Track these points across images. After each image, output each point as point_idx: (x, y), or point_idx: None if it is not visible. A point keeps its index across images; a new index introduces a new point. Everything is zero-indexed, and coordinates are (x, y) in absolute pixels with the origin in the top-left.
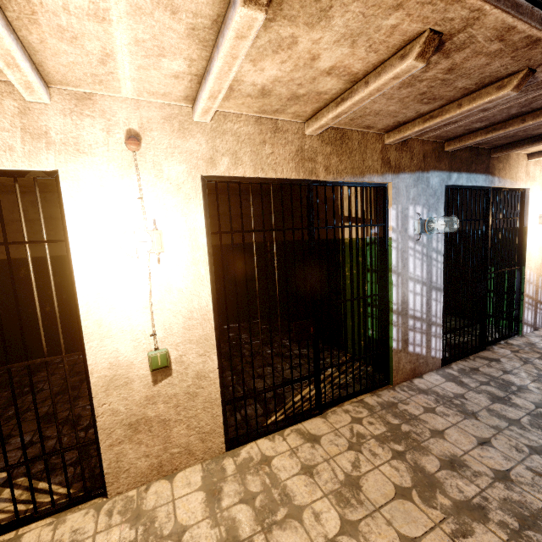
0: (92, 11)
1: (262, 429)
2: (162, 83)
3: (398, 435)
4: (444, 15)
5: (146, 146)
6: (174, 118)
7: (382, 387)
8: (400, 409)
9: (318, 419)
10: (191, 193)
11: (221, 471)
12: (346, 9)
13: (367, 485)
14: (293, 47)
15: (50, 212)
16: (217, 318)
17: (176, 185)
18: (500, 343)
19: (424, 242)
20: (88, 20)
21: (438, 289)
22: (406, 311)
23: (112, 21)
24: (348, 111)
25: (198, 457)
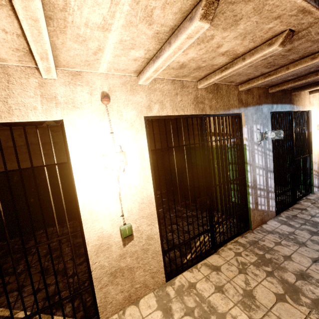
0: (102, 25)
1: (184, 265)
2: (125, 63)
3: (265, 261)
4: (299, 21)
5: (112, 101)
6: (127, 83)
7: (246, 231)
8: (260, 244)
9: (215, 255)
10: (139, 127)
11: (167, 295)
12: (249, 20)
13: (258, 295)
14: (210, 41)
15: (30, 140)
16: (157, 201)
17: (130, 123)
18: (303, 199)
19: (262, 145)
20: (97, 30)
21: (271, 171)
22: (256, 185)
23: (111, 30)
24: (228, 74)
25: (151, 288)
